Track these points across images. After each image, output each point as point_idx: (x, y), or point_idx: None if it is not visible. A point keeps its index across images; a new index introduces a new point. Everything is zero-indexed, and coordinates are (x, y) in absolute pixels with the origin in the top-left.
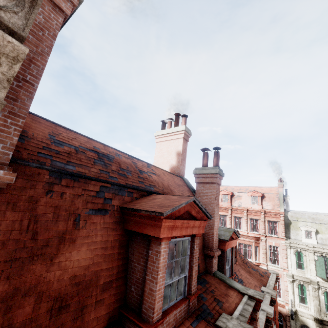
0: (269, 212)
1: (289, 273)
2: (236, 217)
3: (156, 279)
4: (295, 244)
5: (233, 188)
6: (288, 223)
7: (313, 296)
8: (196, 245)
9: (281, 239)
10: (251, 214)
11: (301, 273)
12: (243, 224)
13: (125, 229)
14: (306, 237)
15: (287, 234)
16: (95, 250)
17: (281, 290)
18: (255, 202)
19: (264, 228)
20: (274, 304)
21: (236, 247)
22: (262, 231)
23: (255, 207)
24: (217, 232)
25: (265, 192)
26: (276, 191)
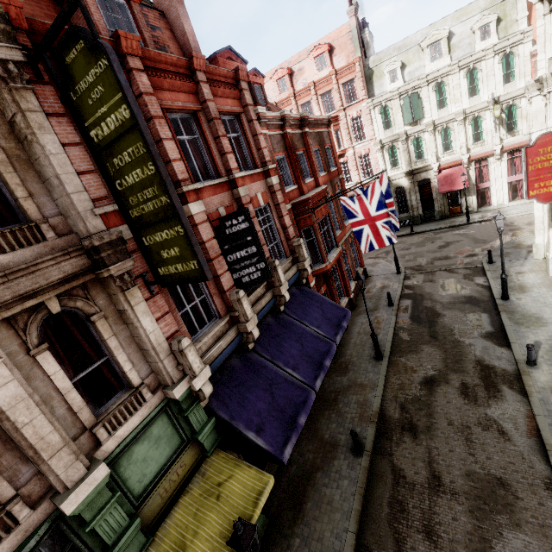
0: (341, 70)
1: (377, 141)
2: (304, 106)
3: (90, 11)
4: (378, 98)
5: (290, 60)
6: (370, 75)
7: (402, 151)
8: (136, 11)
9: (362, 101)
10: (321, 89)
11: (389, 134)
12: (314, 110)
13: (54, 0)
14: (392, 81)
15: (370, 93)
16: (31, 6)
17: (372, 167)
18: (323, 66)
19: (340, 99)
20: (305, 121)
21: (263, 94)
22: (339, 105)
23: (325, 74)
24: (194, 40)
25: (333, 40)
26: (347, 29)
